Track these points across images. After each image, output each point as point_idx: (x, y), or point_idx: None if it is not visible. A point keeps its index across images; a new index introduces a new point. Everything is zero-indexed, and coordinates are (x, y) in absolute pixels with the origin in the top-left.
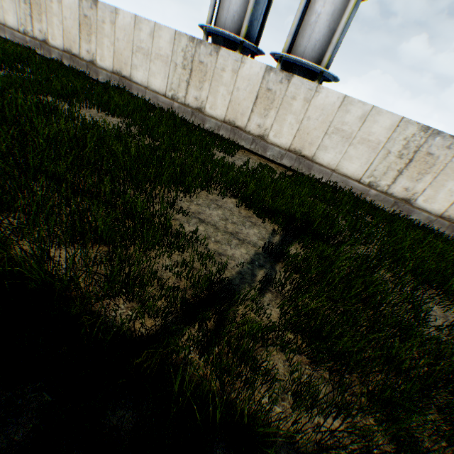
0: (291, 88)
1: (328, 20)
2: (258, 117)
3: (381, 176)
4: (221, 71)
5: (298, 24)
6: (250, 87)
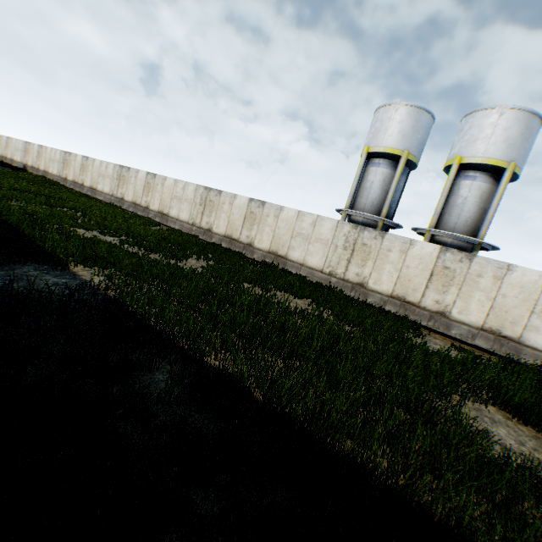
0: (474, 266)
1: (475, 201)
2: (434, 293)
3: None
4: (387, 251)
5: (442, 205)
6: (422, 265)
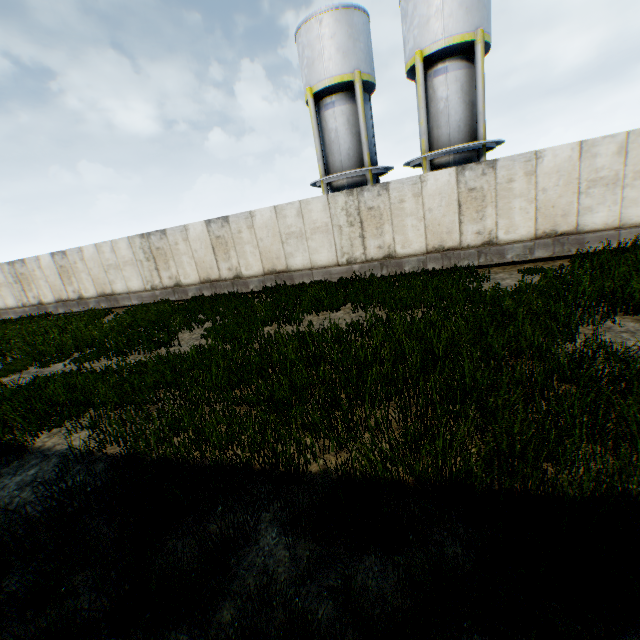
0: (501, 172)
1: (459, 98)
2: (472, 224)
3: None
4: (399, 203)
5: (426, 120)
6: (445, 199)
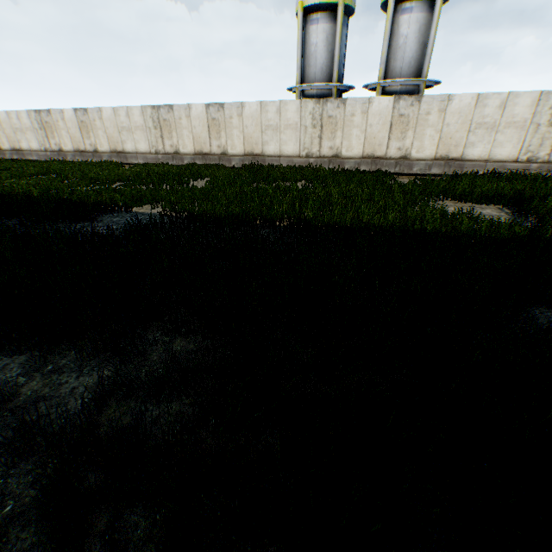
0: (423, 106)
1: (416, 38)
2: (396, 142)
3: (537, 149)
4: (351, 117)
5: (387, 52)
6: (382, 120)
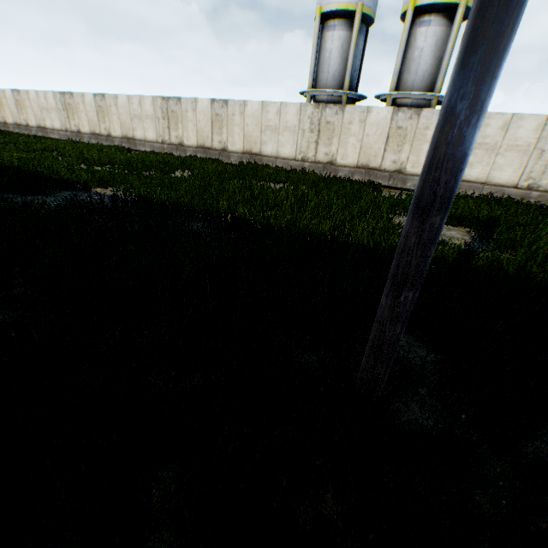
0: (422, 120)
1: (431, 51)
2: (392, 154)
3: (539, 176)
4: (348, 124)
5: (401, 63)
6: (380, 130)
